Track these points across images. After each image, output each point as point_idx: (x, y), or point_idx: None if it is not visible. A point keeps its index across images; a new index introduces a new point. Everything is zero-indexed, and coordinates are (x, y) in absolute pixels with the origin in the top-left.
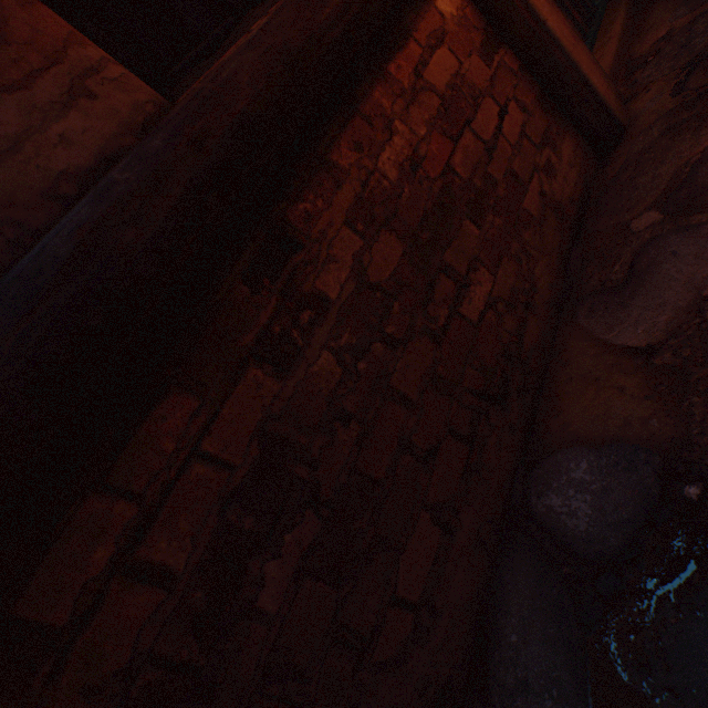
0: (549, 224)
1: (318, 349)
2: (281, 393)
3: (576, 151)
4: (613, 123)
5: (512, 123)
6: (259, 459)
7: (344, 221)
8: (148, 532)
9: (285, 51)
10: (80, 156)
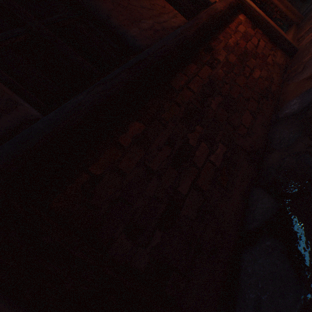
0: (275, 67)
1: (218, 68)
2: (212, 73)
3: (282, 54)
4: (293, 48)
5: (261, 43)
6: (208, 82)
7: (222, 49)
8: (189, 83)
9: (210, 15)
10: (175, 25)
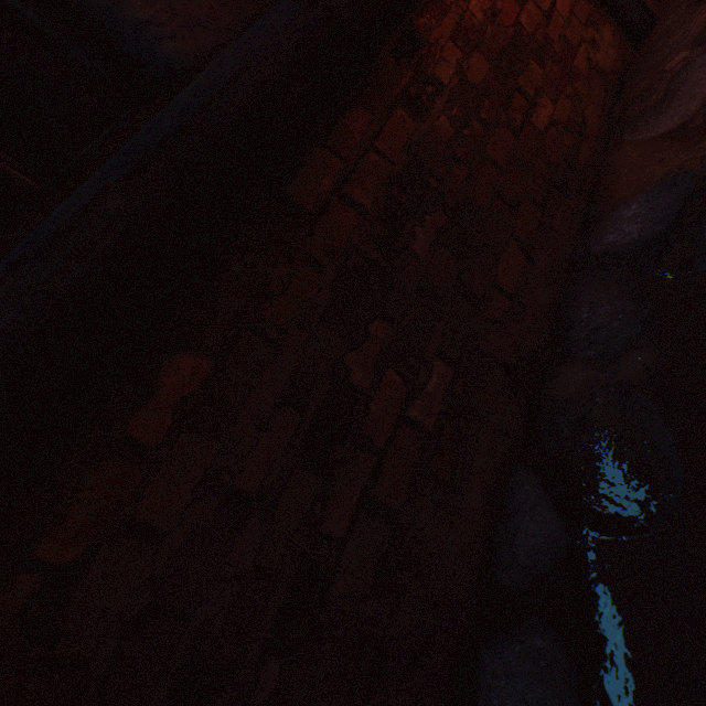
0: (594, 83)
1: (437, 113)
2: (417, 131)
3: (615, 36)
4: (646, 13)
5: (563, 4)
6: (407, 166)
7: (449, 38)
8: (350, 181)
9: None
10: None
